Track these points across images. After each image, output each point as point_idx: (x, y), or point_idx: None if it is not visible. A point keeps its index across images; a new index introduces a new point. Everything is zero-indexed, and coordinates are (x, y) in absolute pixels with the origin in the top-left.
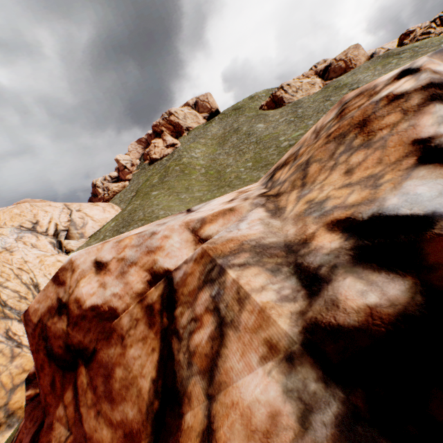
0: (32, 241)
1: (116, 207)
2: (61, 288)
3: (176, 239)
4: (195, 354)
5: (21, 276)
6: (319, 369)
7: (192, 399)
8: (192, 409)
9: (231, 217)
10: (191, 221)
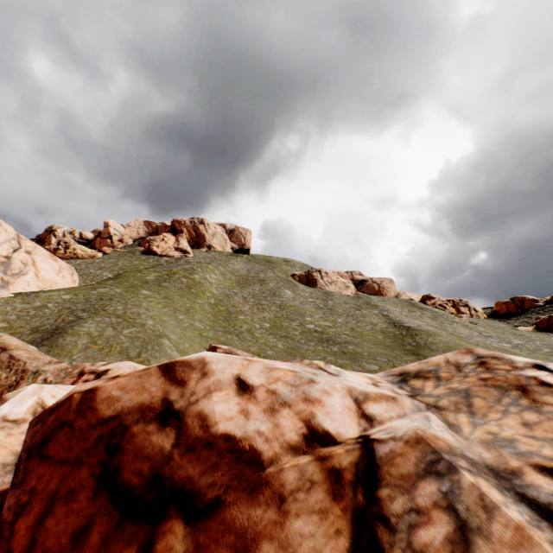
0: None
1: (77, 276)
2: (175, 387)
3: (338, 400)
4: None
5: None
6: None
7: None
8: None
9: (394, 405)
10: (354, 389)
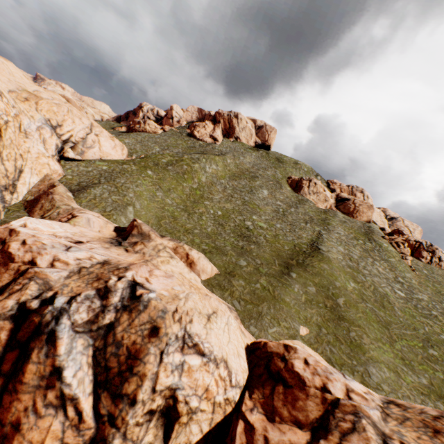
0: (46, 136)
1: (125, 151)
2: (10, 236)
3: (48, 257)
4: (13, 289)
5: (18, 161)
6: (19, 307)
7: (4, 295)
8: (2, 297)
9: (66, 266)
10: (57, 256)
